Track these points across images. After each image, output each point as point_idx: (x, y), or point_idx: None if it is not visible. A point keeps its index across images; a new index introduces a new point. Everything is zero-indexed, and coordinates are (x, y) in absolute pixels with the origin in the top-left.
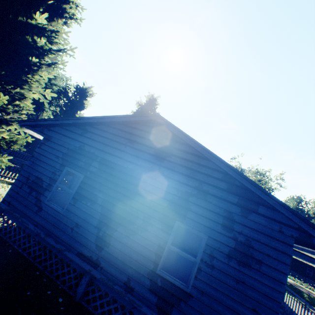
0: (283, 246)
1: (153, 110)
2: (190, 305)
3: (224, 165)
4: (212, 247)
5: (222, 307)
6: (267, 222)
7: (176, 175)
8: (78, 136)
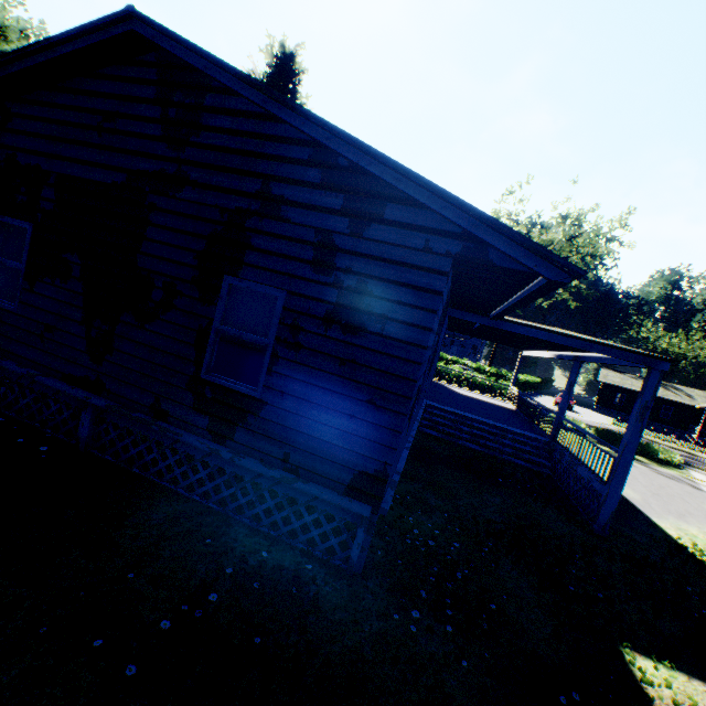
0: (430, 278)
1: (292, 91)
2: (264, 417)
3: (292, 112)
4: (296, 311)
5: (317, 409)
6: (403, 236)
7: (216, 176)
8: None
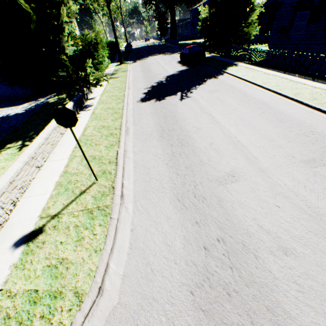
0: None
1: None
2: None
3: None
4: None
5: None
6: None
7: None
8: None
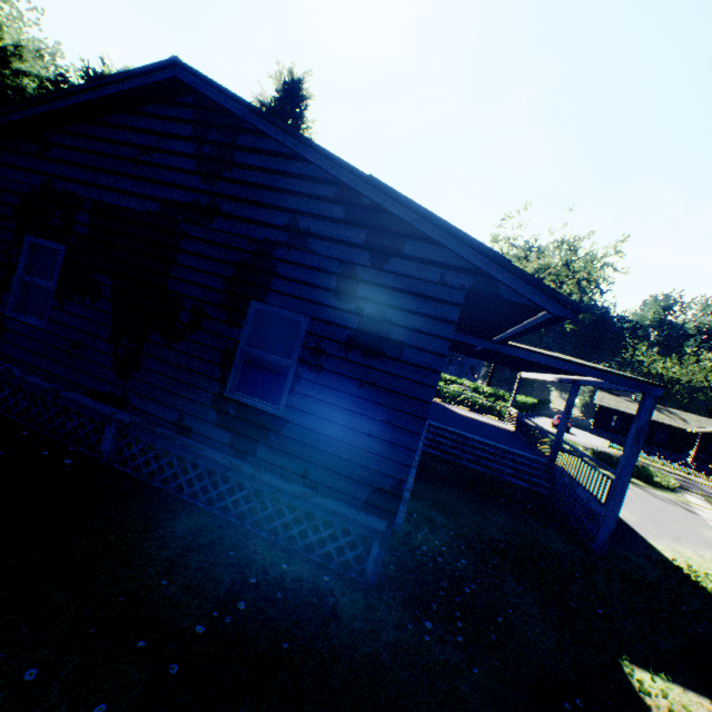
0: (445, 309)
1: (299, 115)
2: (285, 435)
3: (322, 158)
4: (318, 336)
5: (336, 428)
6: (420, 269)
7: (246, 209)
8: (32, 161)
